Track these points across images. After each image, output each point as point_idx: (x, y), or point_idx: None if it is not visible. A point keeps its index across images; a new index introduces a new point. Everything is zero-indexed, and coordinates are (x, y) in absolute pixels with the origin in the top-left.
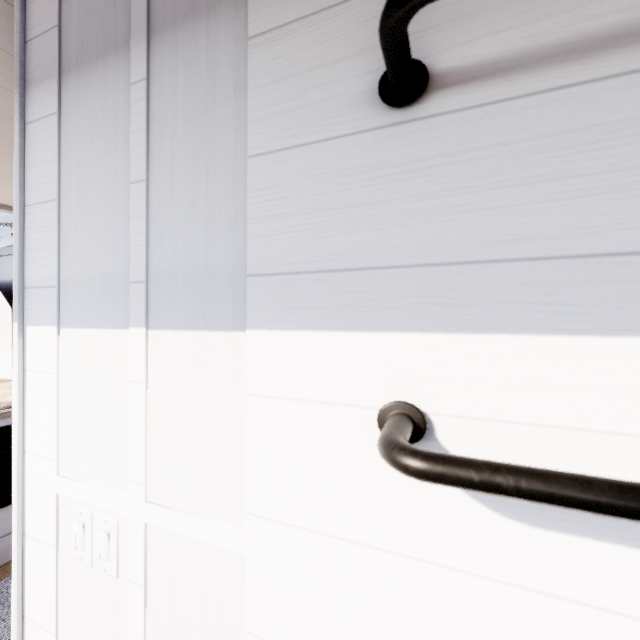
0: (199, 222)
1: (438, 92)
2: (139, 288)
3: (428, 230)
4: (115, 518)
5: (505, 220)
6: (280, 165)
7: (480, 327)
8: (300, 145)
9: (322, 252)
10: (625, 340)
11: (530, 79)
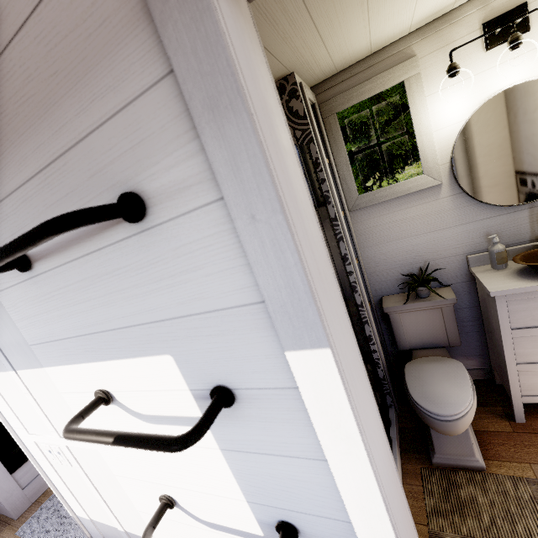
0: (0, 322)
1: (36, 263)
2: (0, 354)
3: (68, 322)
4: (57, 445)
5: (86, 317)
6: (8, 296)
7: (104, 359)
8: (9, 287)
9: (45, 334)
10: (138, 359)
11: (58, 258)
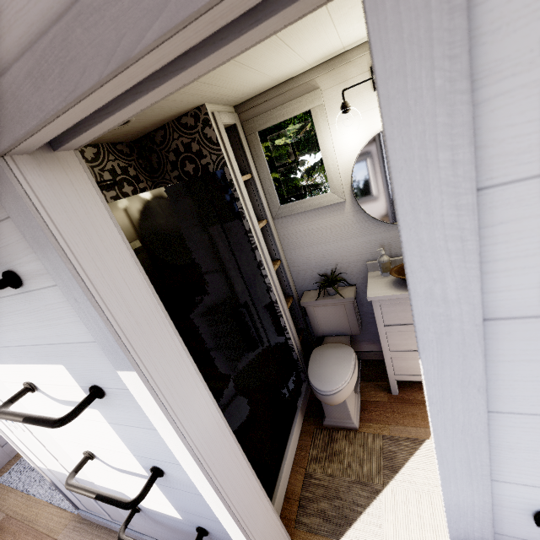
0: None
1: None
2: None
3: None
4: None
5: (5, 336)
6: None
7: (24, 362)
8: None
9: None
10: (45, 365)
11: None
